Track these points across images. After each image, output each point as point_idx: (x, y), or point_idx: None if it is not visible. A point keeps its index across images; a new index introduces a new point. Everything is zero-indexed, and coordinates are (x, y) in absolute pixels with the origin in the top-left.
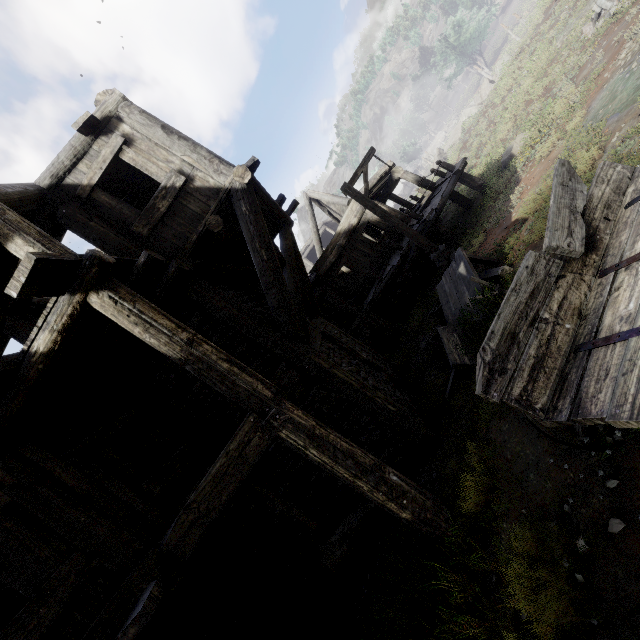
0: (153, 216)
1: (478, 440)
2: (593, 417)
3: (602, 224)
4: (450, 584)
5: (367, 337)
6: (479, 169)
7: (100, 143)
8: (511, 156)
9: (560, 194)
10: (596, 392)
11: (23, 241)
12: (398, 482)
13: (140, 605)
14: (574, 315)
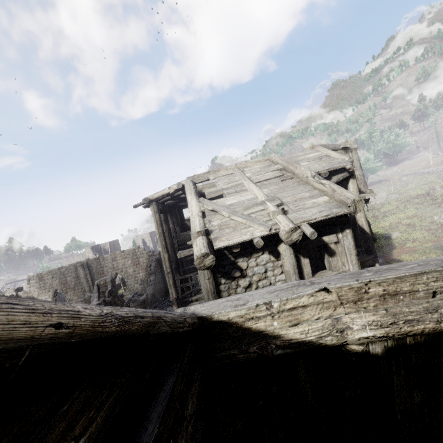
0: None
1: None
2: None
3: None
4: None
5: None
6: None
7: (341, 152)
8: (390, 237)
9: None
10: None
11: (356, 181)
12: None
13: None
14: None
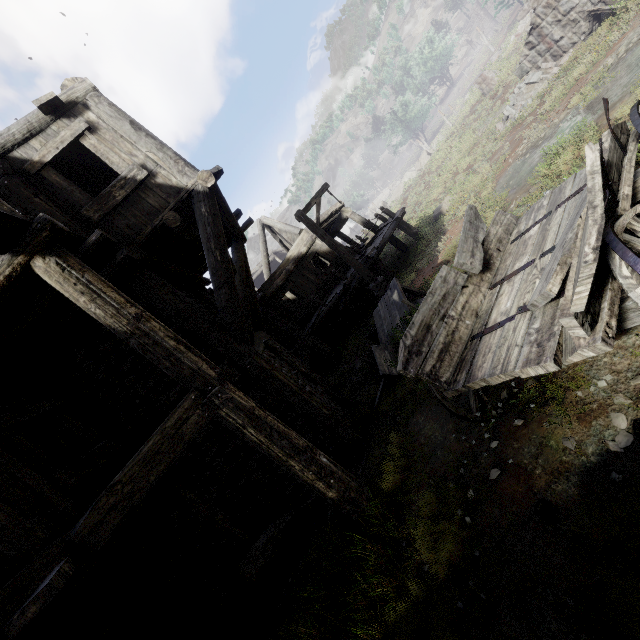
0: (107, 203)
1: (399, 430)
2: (479, 379)
3: (495, 253)
4: (367, 552)
5: (307, 359)
6: (415, 221)
7: (60, 124)
8: (441, 213)
9: (468, 228)
10: (482, 363)
11: None
12: (327, 463)
13: (46, 582)
14: (473, 315)
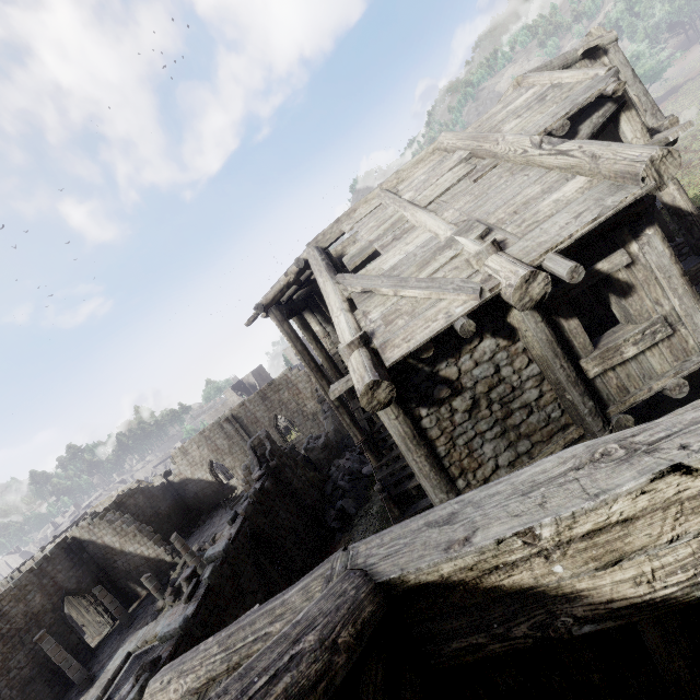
0: None
1: None
2: None
3: None
4: None
5: None
6: None
7: (583, 64)
8: None
9: None
10: None
11: (636, 113)
12: None
13: None
14: None
